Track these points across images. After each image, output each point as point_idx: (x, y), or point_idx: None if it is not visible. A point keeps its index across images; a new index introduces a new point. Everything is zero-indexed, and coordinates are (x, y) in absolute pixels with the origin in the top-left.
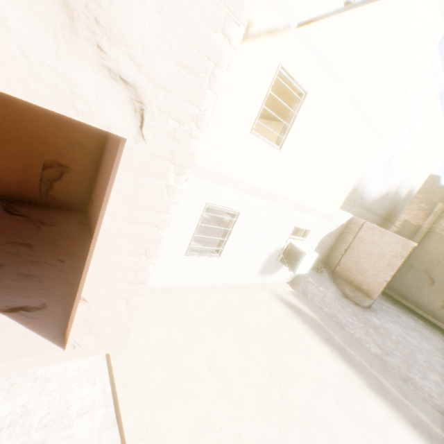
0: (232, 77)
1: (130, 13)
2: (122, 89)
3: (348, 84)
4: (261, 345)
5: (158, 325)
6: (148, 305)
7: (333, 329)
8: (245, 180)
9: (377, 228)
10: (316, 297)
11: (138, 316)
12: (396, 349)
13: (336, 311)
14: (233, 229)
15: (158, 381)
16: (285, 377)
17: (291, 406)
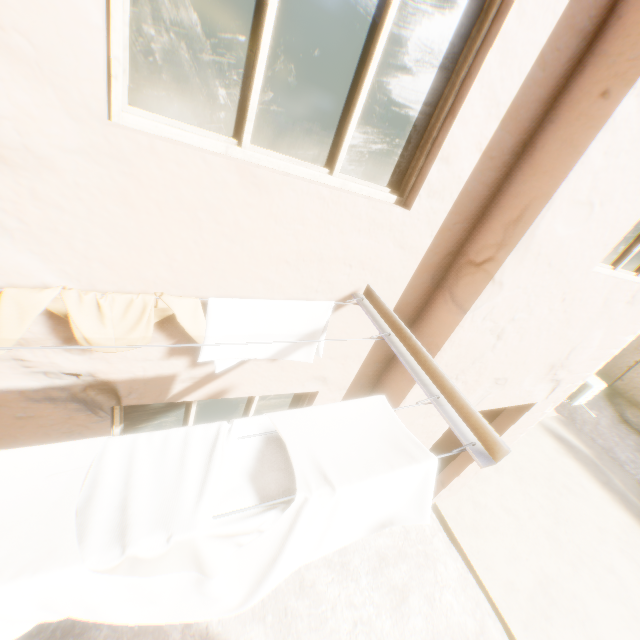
0: None
1: (580, 354)
2: (551, 384)
3: None
4: (538, 487)
5: None
6: None
7: (610, 469)
8: None
9: None
10: (585, 424)
11: None
12: None
13: (611, 444)
14: None
15: (470, 517)
16: (567, 522)
17: (577, 549)
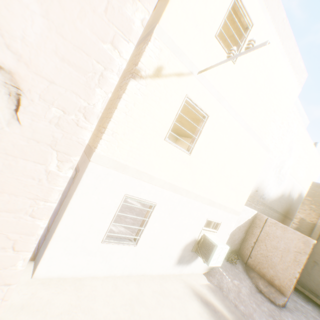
0: (149, 99)
1: (11, 11)
2: None
3: (239, 113)
4: None
5: None
6: (50, 299)
7: None
8: (161, 177)
9: (279, 224)
10: (231, 291)
11: (31, 314)
12: None
13: (251, 310)
14: (149, 219)
15: None
16: None
17: None
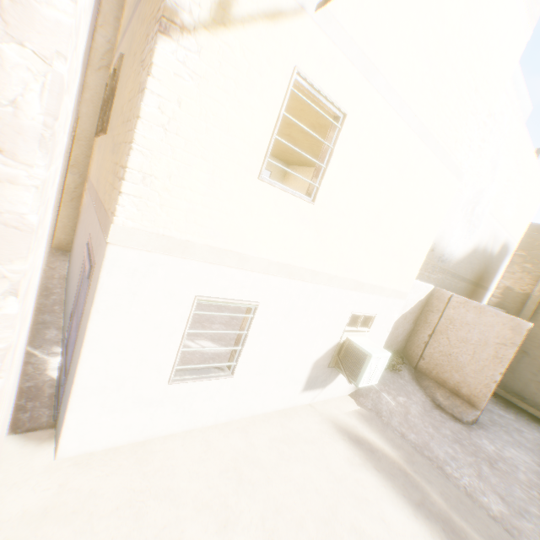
0: (212, 88)
1: None
2: None
3: (408, 101)
4: None
5: (101, 538)
6: (95, 488)
7: (427, 476)
8: (261, 254)
9: (471, 303)
10: (394, 415)
11: (64, 522)
12: (531, 502)
13: (427, 438)
14: (250, 331)
15: None
16: None
17: None
